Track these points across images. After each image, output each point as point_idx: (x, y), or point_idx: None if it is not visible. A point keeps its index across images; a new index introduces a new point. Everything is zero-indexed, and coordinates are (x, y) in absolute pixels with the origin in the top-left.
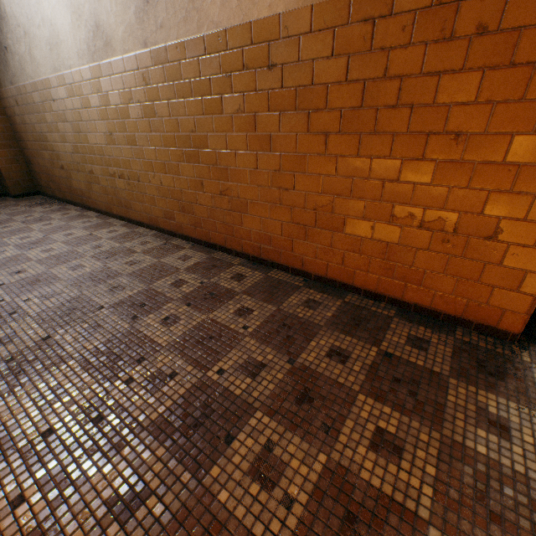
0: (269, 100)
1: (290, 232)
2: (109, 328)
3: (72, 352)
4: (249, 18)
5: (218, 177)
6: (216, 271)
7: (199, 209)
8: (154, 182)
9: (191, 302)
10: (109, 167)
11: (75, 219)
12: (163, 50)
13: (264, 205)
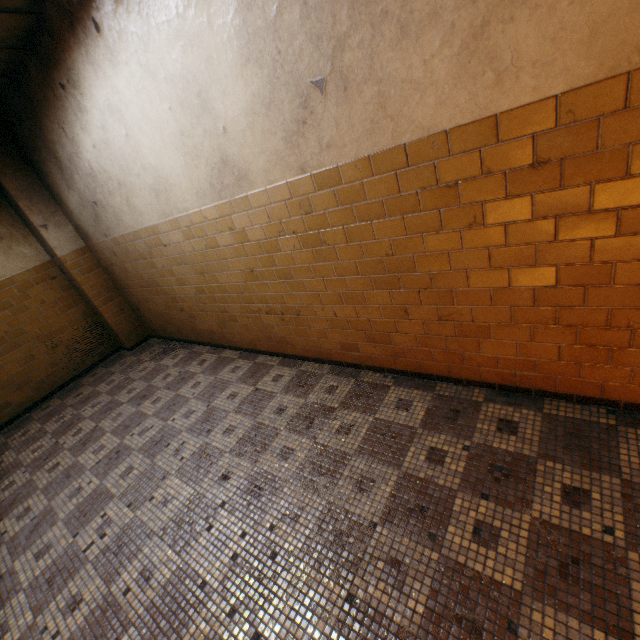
0: (532, 204)
1: (574, 355)
2: (414, 565)
3: (403, 622)
4: (491, 111)
5: (433, 301)
6: (466, 421)
7: (401, 338)
8: (323, 314)
9: (483, 491)
10: (250, 305)
11: (220, 368)
12: (333, 172)
13: (522, 327)
